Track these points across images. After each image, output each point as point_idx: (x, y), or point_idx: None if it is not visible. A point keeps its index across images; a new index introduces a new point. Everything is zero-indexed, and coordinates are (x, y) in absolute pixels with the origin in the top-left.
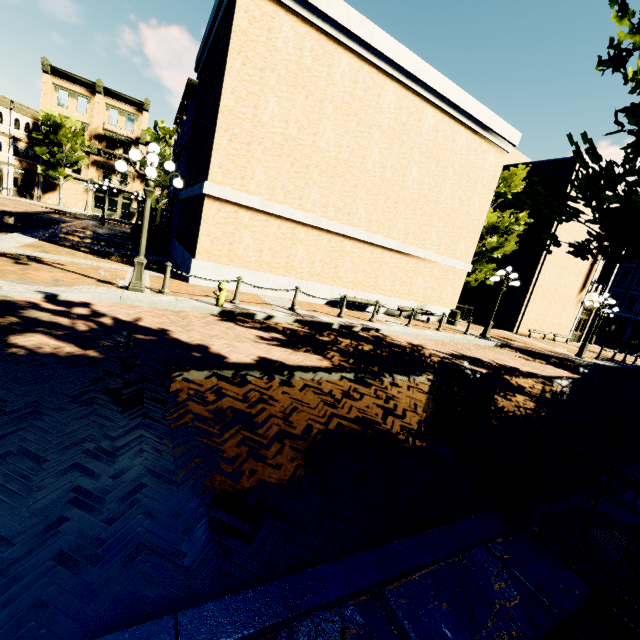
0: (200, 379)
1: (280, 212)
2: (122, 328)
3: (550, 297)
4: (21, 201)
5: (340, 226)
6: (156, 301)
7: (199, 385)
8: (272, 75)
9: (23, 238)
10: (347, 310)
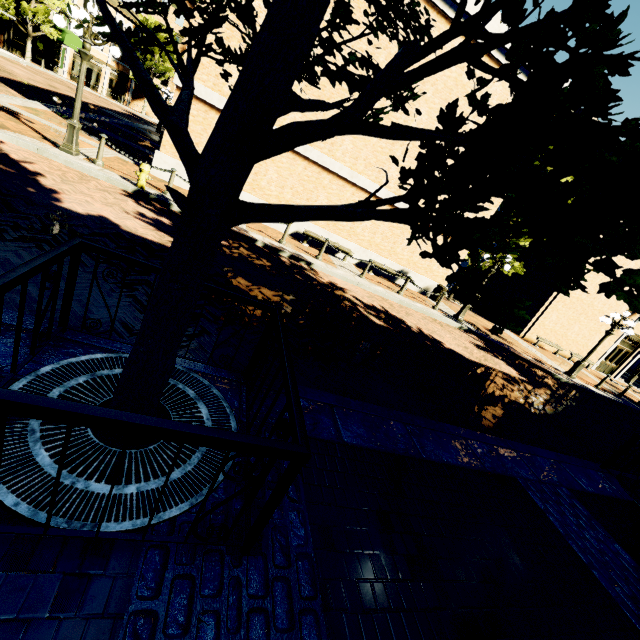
0: None
1: None
2: None
3: (580, 310)
4: (108, 101)
5: (319, 155)
6: (71, 161)
7: None
8: None
9: (37, 105)
10: (308, 246)
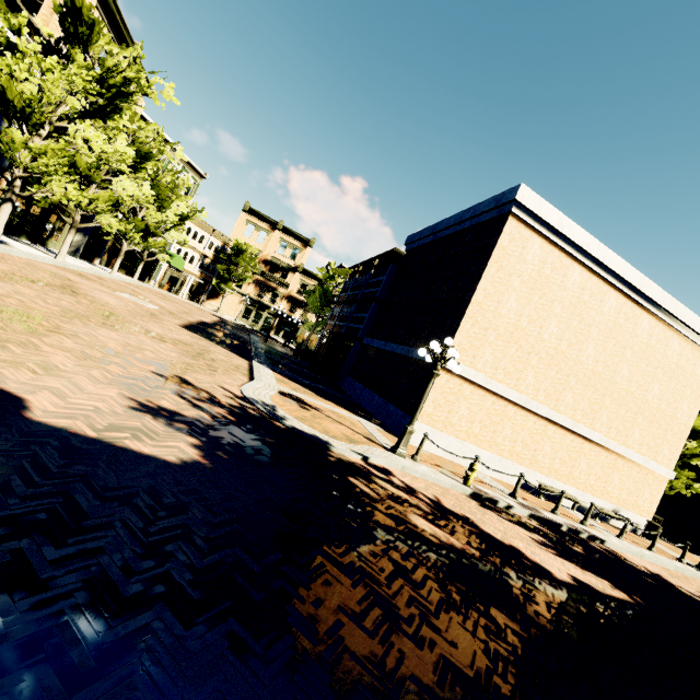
0: (571, 604)
1: (498, 390)
2: (444, 512)
3: None
4: (194, 305)
5: (548, 410)
6: (427, 473)
7: (581, 613)
8: (517, 279)
9: (264, 368)
10: (543, 499)
